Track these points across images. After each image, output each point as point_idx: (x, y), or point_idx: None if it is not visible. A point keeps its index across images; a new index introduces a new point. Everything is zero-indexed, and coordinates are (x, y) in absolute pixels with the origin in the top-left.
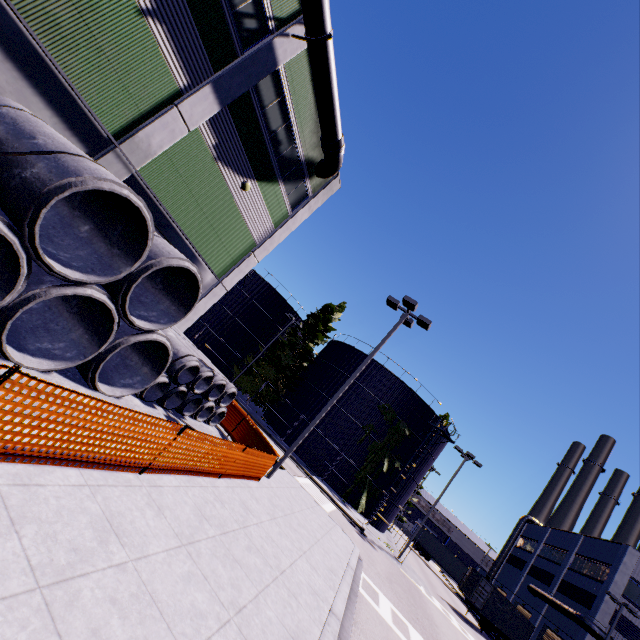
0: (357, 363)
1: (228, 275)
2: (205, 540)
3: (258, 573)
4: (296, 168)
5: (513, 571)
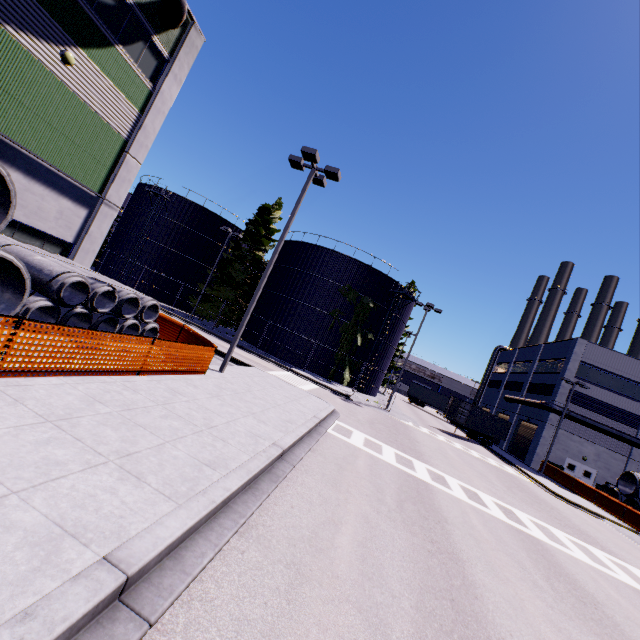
0: (308, 256)
1: (110, 188)
2: (91, 416)
3: (172, 431)
4: (130, 20)
5: (493, 391)
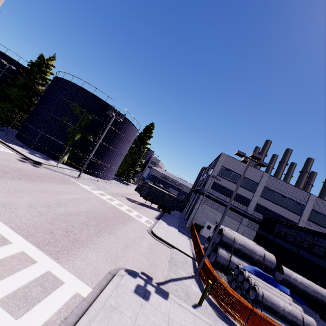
0: (56, 84)
1: None
2: None
3: None
4: None
5: None
